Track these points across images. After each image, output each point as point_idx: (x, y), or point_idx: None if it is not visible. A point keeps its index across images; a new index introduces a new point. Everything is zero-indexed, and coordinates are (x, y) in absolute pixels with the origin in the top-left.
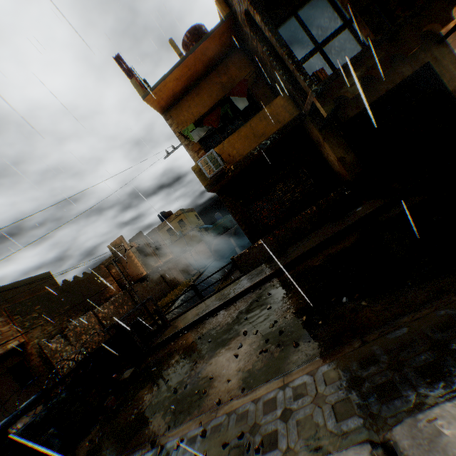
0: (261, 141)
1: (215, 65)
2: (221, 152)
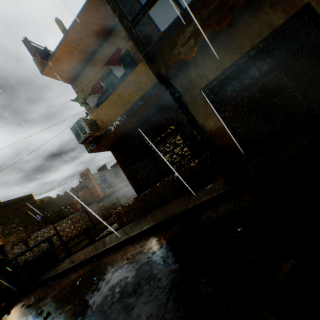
0: (127, 108)
1: (106, 37)
2: (96, 118)
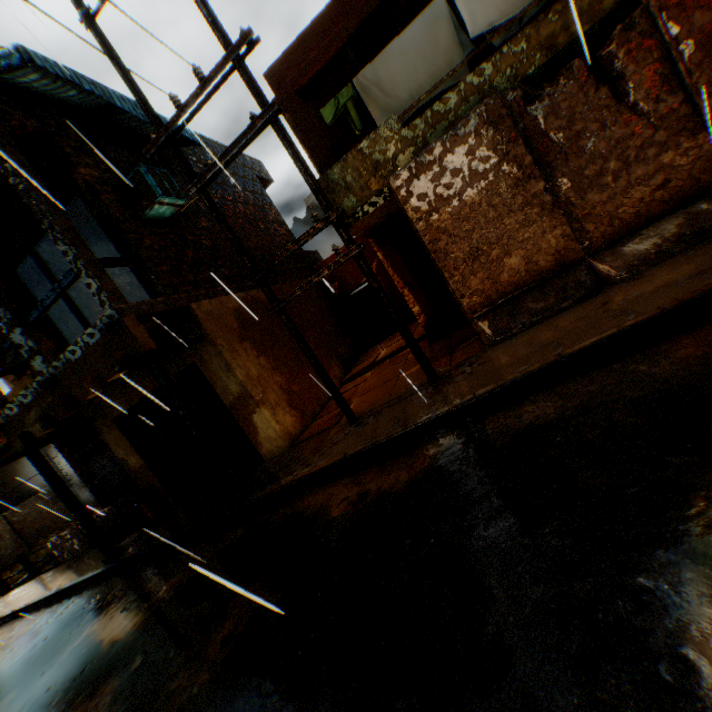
0: None
1: None
2: None
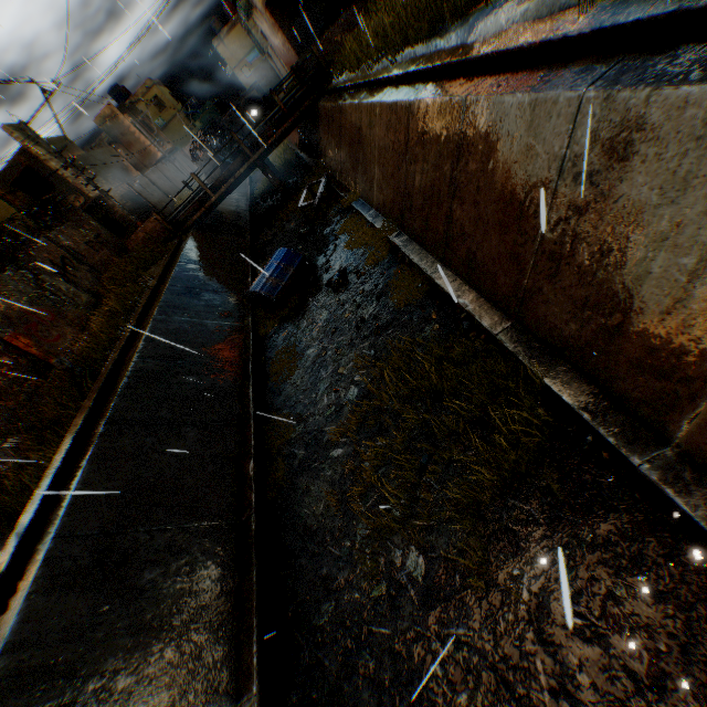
0: None
1: None
2: None
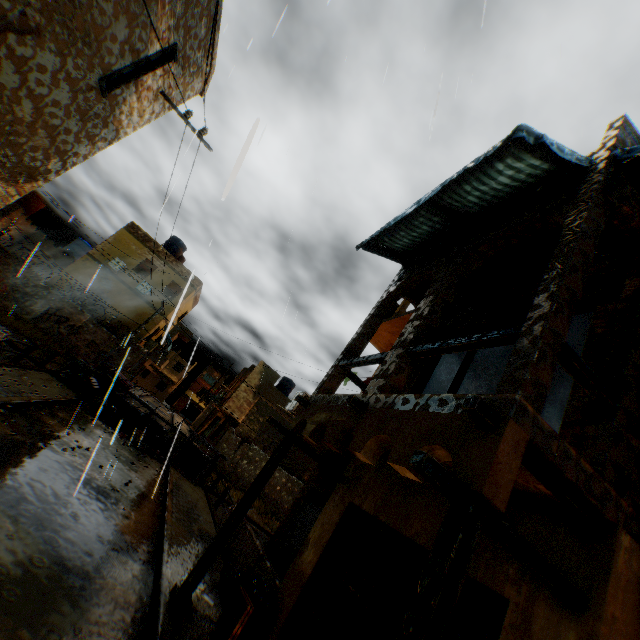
0: None
1: None
2: None
